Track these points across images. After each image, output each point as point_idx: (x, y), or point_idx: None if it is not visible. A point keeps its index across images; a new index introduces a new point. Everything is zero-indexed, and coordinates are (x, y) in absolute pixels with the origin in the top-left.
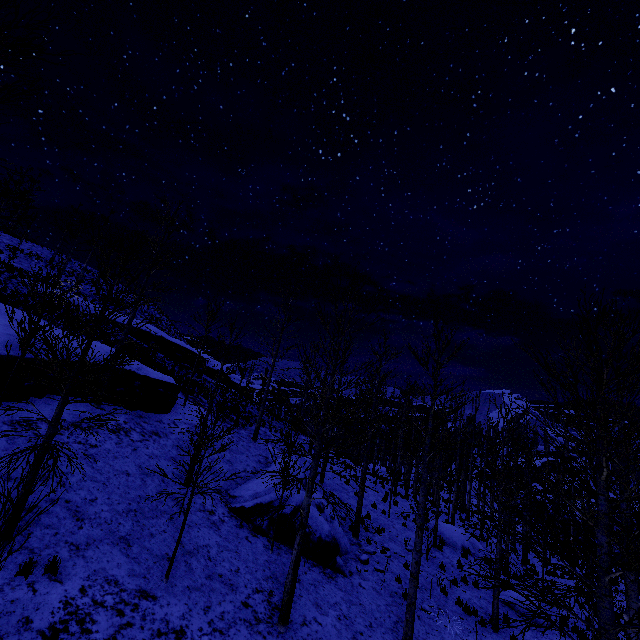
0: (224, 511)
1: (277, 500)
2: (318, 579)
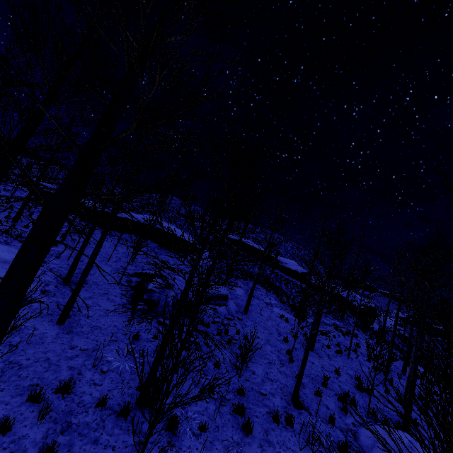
0: (131, 272)
1: (151, 274)
2: (116, 301)
